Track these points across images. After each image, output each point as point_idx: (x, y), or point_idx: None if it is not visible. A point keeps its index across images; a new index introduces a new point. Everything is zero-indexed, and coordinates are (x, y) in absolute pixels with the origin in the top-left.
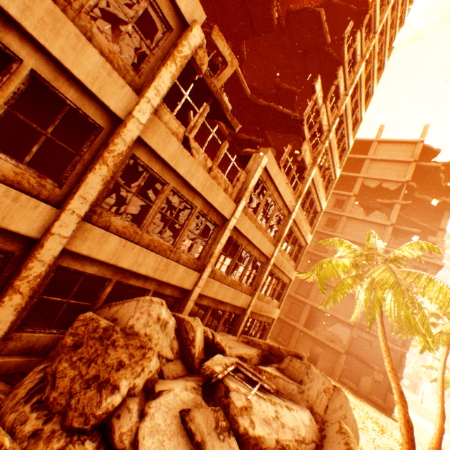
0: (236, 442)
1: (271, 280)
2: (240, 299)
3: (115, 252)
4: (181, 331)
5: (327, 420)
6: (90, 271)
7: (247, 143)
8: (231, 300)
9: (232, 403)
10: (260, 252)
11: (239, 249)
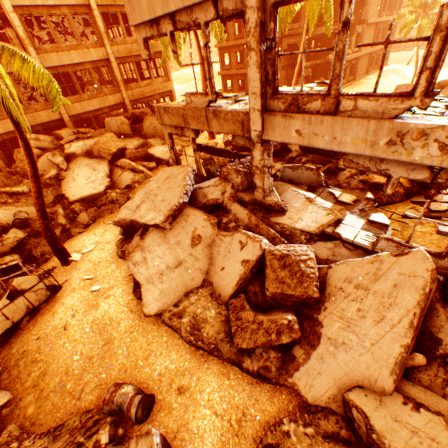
0: (59, 156)
1: (135, 69)
2: (111, 101)
3: (4, 128)
4: (58, 138)
5: (146, 134)
6: (6, 139)
7: None
8: (102, 106)
9: (65, 149)
10: (94, 62)
11: (72, 75)
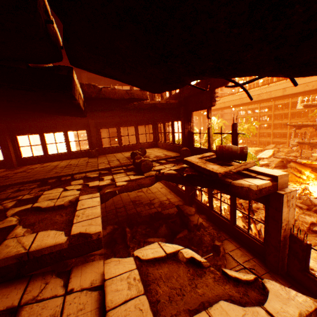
0: None
1: None
2: None
3: None
4: None
5: None
6: None
7: (120, 100)
8: None
9: None
10: None
11: None
